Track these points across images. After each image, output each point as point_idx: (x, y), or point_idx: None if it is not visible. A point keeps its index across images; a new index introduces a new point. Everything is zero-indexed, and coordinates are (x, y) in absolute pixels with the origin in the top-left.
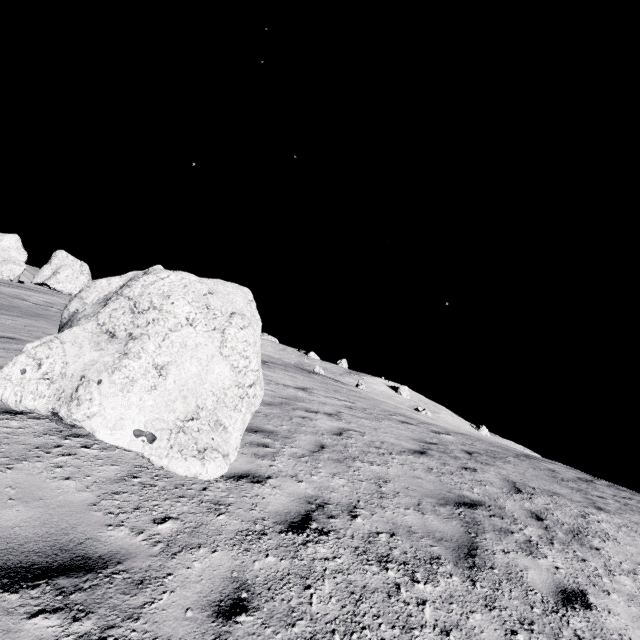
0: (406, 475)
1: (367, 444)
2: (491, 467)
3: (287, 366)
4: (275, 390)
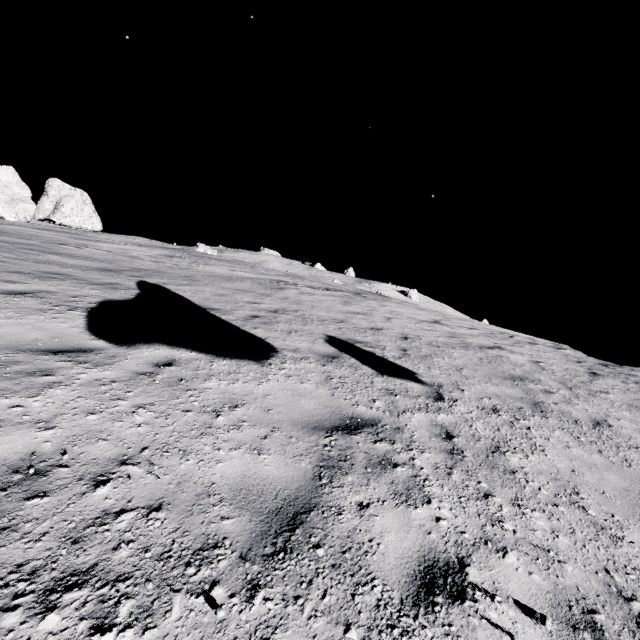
0: (632, 399)
1: (569, 374)
2: (639, 378)
3: (367, 293)
4: (434, 329)
